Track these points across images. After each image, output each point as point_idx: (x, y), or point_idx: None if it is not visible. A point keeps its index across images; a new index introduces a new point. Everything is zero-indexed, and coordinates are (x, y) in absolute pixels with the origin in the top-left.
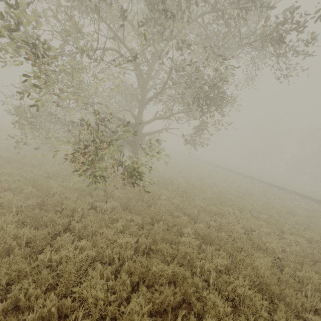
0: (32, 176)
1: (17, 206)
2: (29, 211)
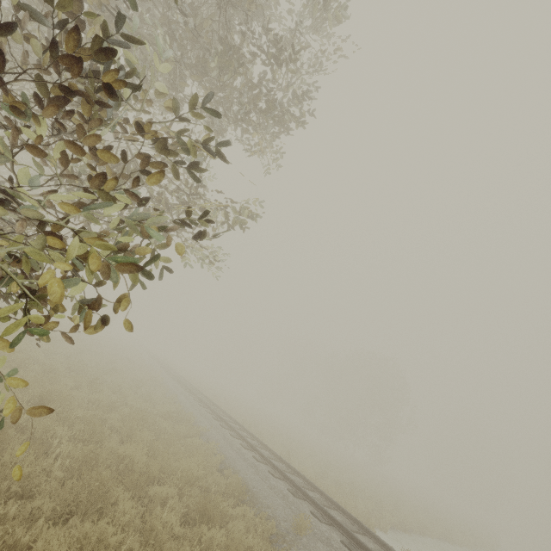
0: None
1: None
2: None
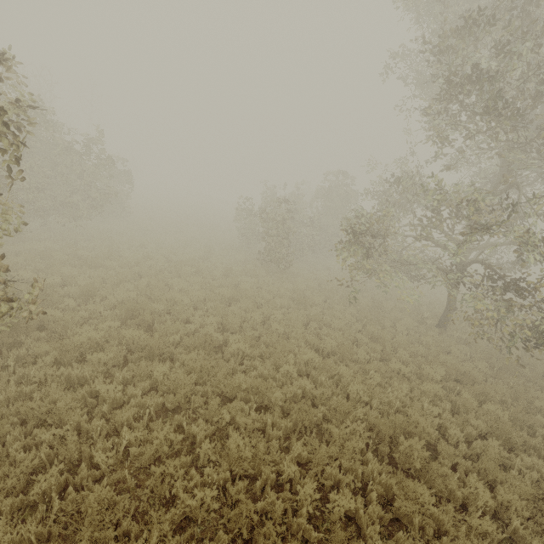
0: (383, 333)
1: (434, 377)
2: (449, 383)
